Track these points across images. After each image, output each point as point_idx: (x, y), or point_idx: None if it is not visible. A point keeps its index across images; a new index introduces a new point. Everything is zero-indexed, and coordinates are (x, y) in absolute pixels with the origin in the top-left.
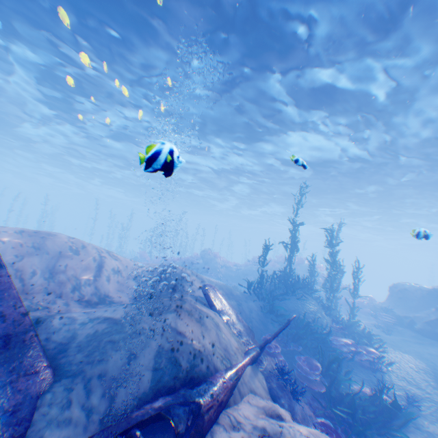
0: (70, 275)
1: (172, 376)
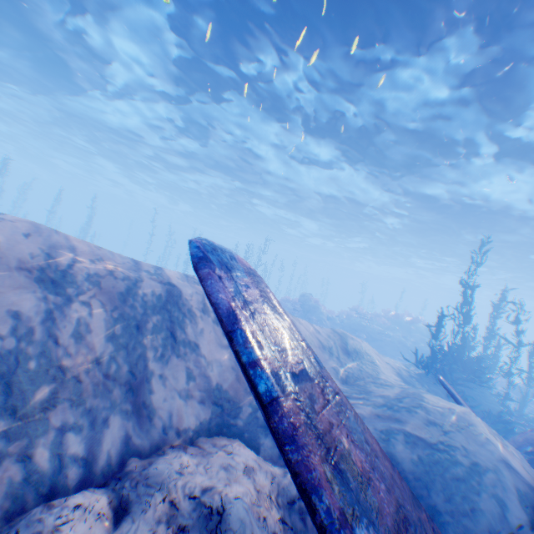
0: None
1: None
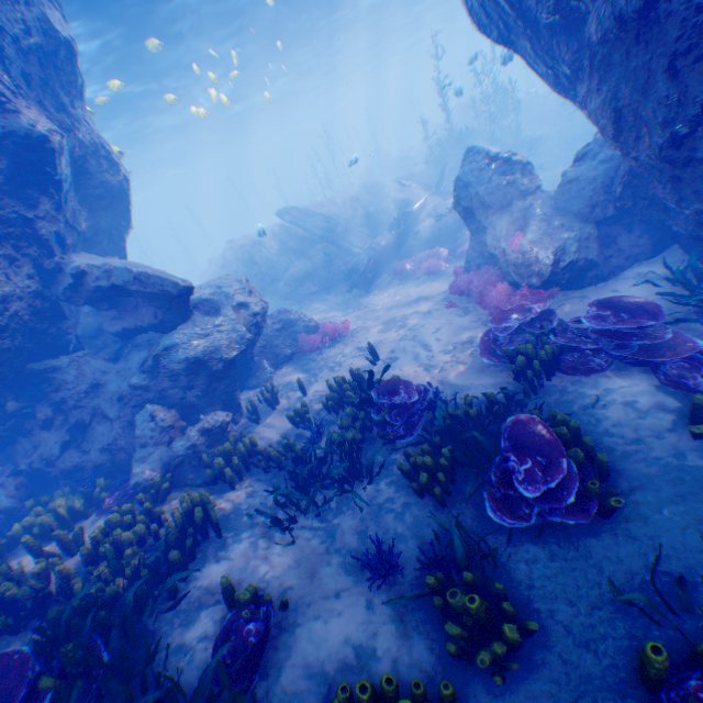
0: (331, 216)
1: (401, 211)
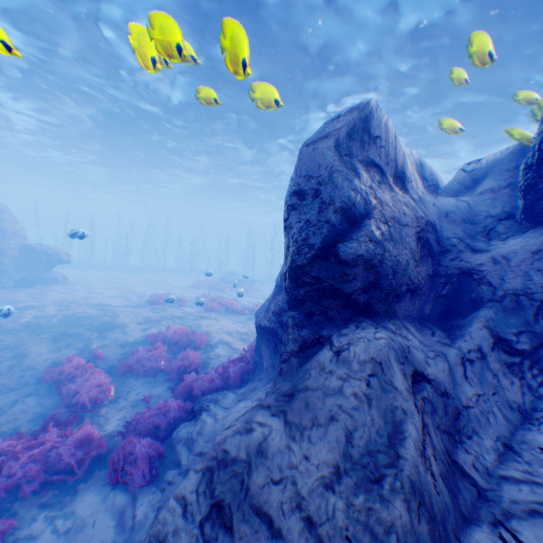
0: None
1: None
